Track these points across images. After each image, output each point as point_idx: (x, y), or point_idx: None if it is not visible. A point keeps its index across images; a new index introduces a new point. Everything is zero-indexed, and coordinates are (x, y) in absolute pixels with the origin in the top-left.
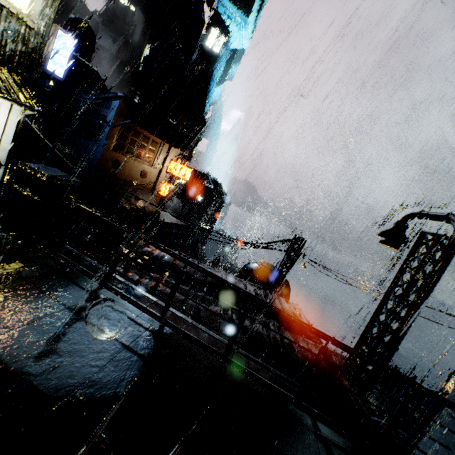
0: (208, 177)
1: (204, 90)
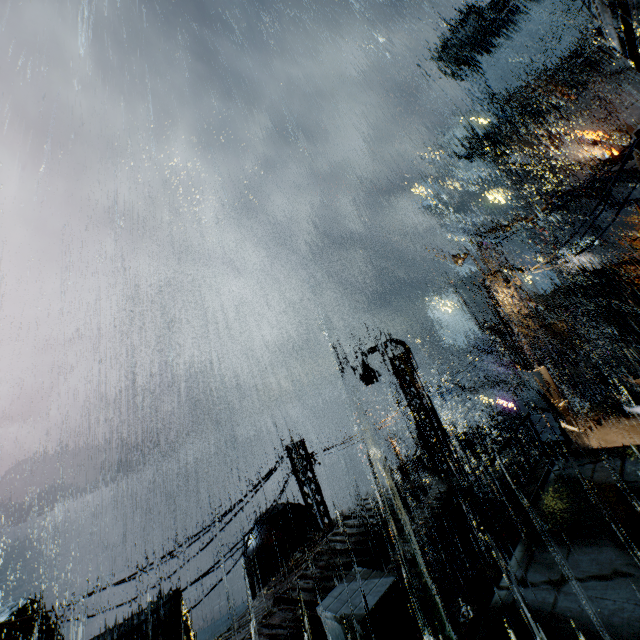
0: None
1: None
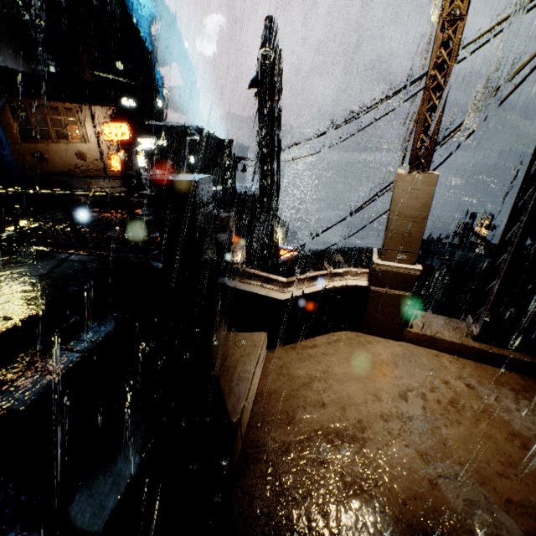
0: (189, 127)
1: (119, 4)
